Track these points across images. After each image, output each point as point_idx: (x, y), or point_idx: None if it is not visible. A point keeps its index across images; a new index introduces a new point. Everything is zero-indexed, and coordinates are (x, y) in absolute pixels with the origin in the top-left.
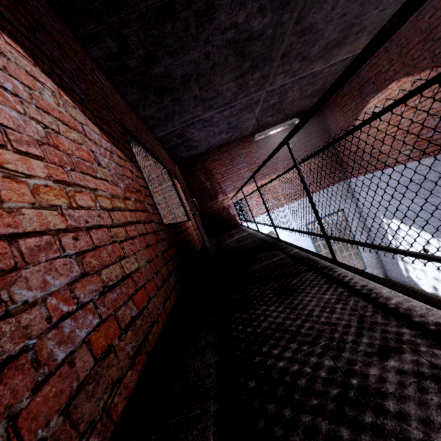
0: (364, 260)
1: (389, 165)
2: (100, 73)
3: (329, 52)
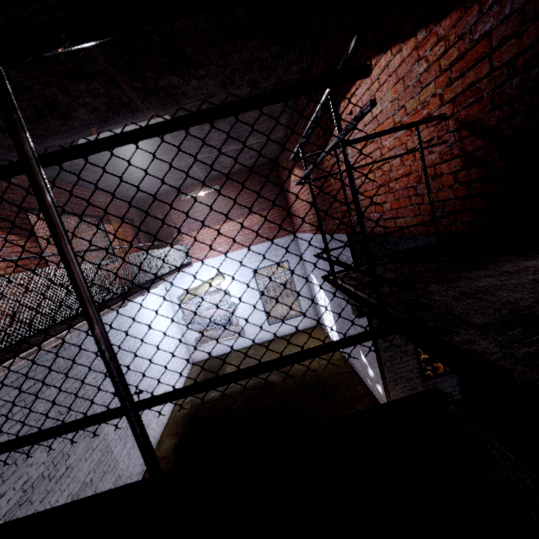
0: (303, 307)
1: (305, 231)
2: None
3: (234, 141)
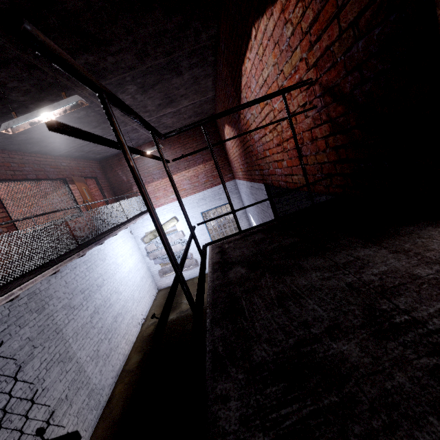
0: None
1: (240, 178)
2: None
3: (169, 105)
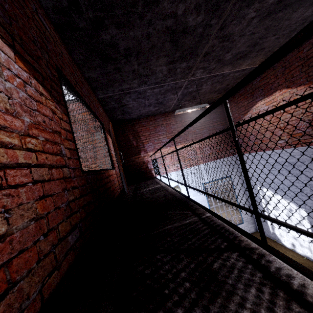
0: (242, 216)
1: (268, 148)
2: (48, 22)
3: (237, 61)
